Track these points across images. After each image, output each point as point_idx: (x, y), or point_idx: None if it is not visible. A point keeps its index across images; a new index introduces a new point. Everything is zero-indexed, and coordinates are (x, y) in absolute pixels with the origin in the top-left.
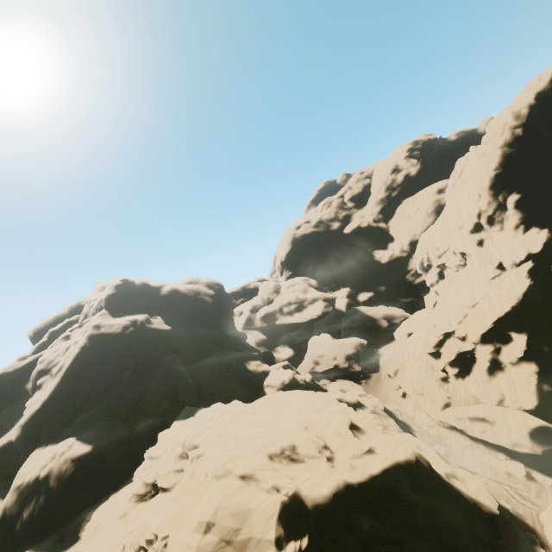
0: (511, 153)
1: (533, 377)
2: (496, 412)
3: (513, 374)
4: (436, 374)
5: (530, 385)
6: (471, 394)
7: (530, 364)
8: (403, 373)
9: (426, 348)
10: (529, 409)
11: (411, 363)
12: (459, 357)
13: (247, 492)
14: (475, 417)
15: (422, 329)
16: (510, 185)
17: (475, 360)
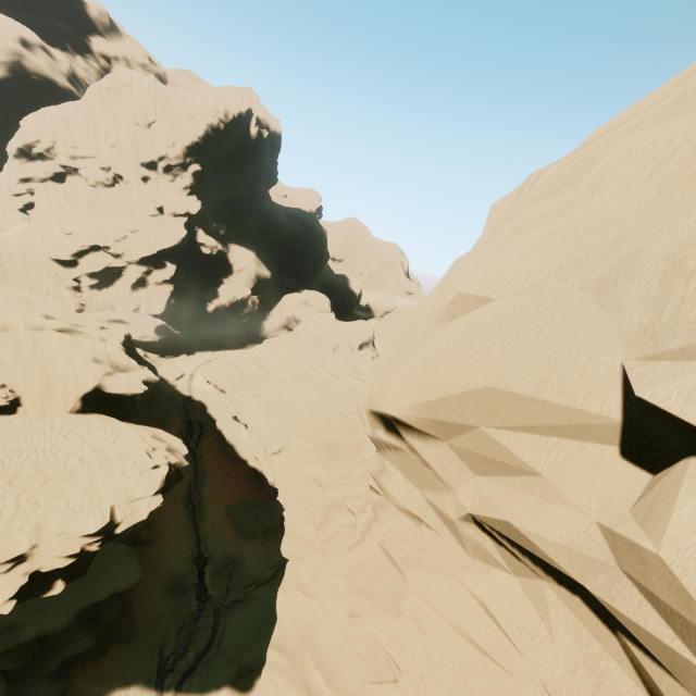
0: (211, 136)
1: (169, 294)
2: (134, 316)
3: (154, 291)
4: (71, 282)
5: (165, 299)
6: (109, 303)
7: (170, 286)
8: (3, 274)
9: (60, 253)
10: (158, 314)
11: (20, 266)
12: (104, 271)
13: (84, 341)
14: (115, 320)
15: (18, 229)
16: (200, 157)
17: (120, 276)
